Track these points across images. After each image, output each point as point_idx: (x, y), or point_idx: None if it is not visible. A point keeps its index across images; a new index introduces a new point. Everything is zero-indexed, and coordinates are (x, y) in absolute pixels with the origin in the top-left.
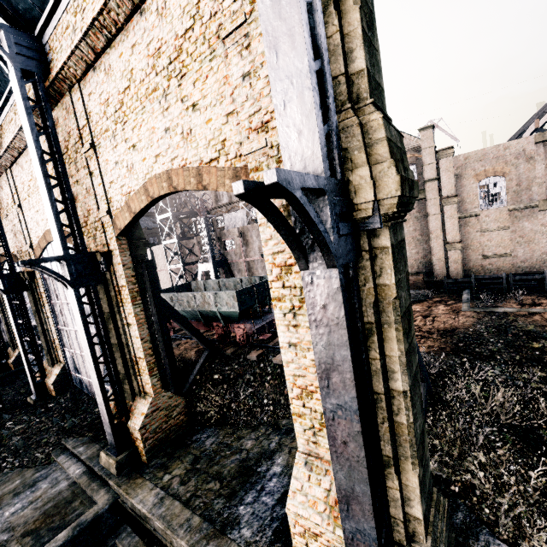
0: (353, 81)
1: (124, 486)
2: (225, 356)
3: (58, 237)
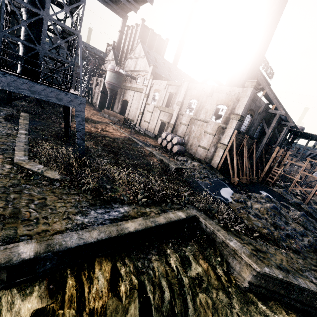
0: None
1: None
2: None
3: None
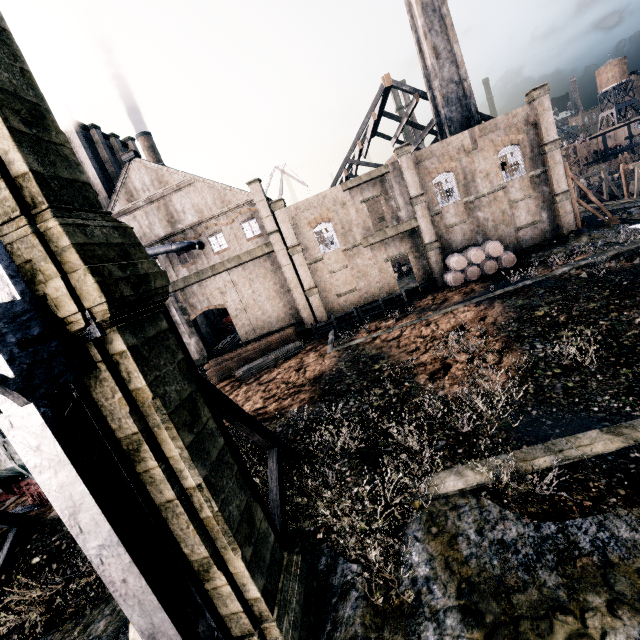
0: (21, 184)
1: None
2: (49, 523)
3: None
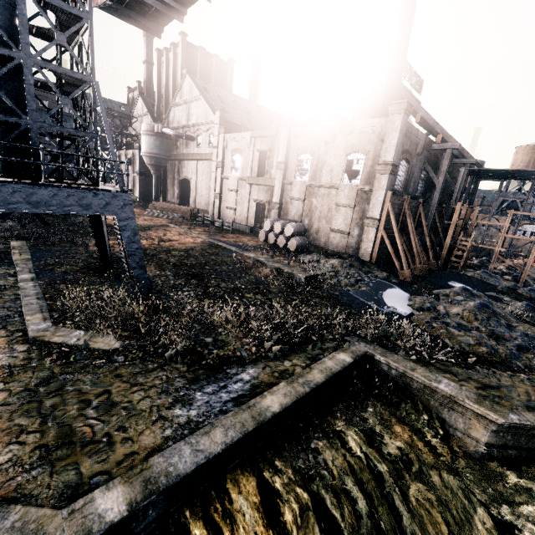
0: None
1: None
2: None
3: None
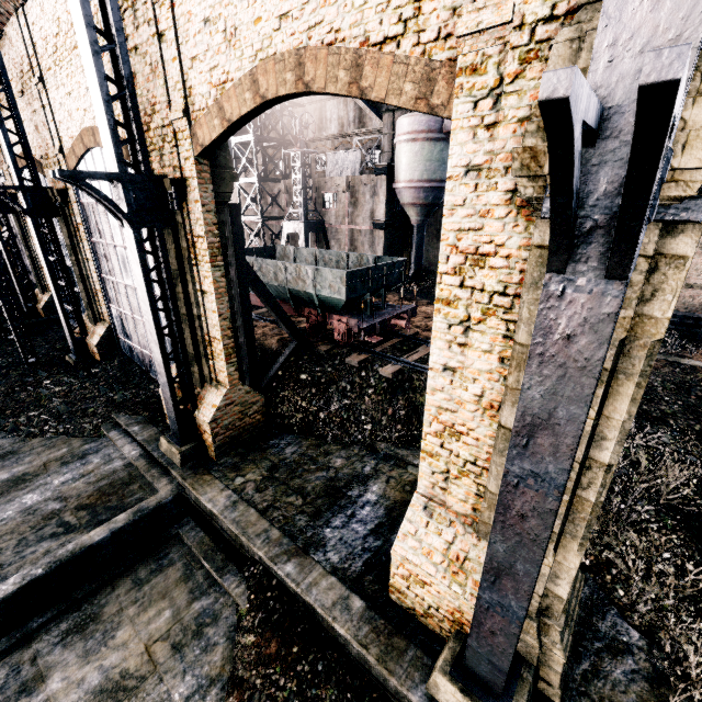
0: None
1: (190, 480)
2: (316, 354)
3: (110, 141)
